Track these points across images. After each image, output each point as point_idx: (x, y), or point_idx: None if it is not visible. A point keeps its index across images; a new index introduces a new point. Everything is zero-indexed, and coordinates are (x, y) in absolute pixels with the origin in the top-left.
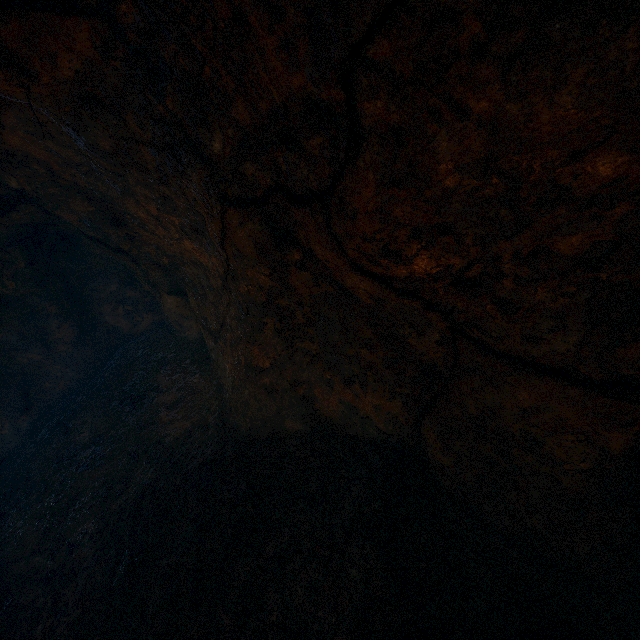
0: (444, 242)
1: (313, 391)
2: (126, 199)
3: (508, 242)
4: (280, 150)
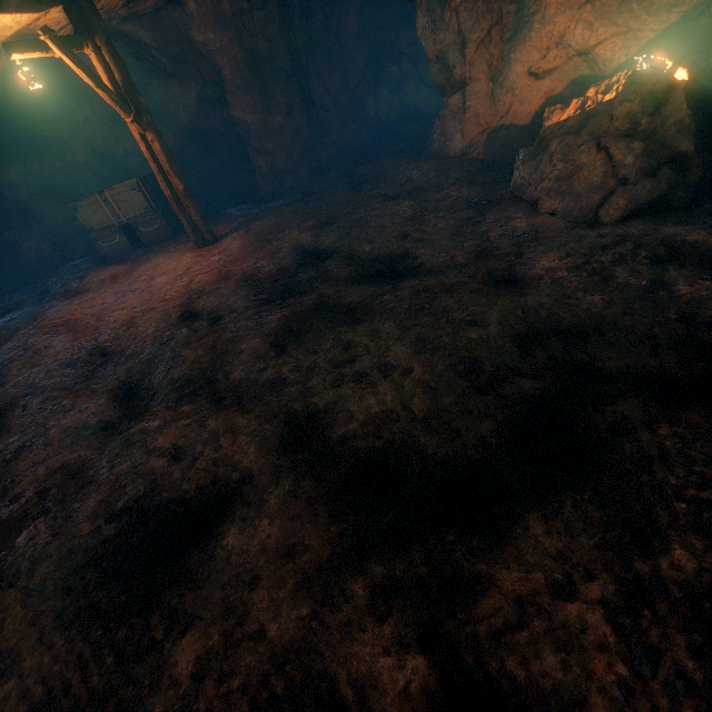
0: None
1: None
2: None
3: None
4: None
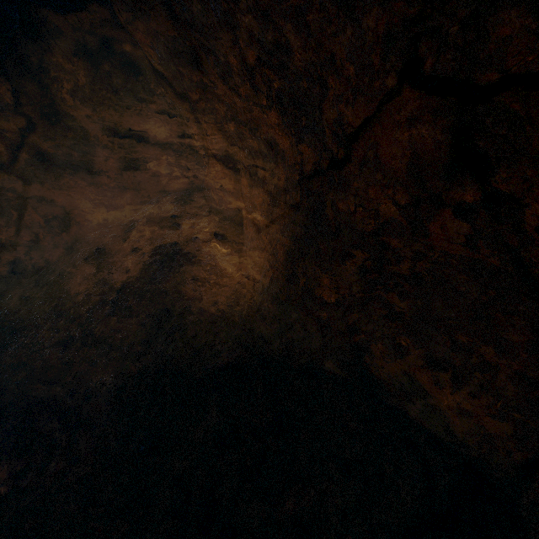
0: None
1: (370, 344)
2: (221, 31)
3: None
4: None
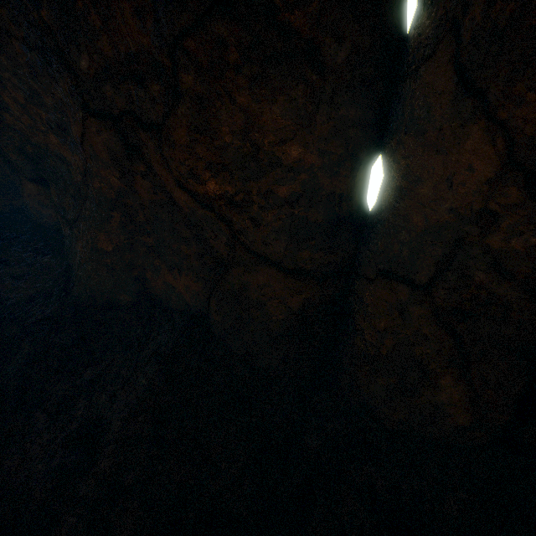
0: (224, 175)
1: (146, 274)
2: None
3: (255, 183)
4: (133, 85)
